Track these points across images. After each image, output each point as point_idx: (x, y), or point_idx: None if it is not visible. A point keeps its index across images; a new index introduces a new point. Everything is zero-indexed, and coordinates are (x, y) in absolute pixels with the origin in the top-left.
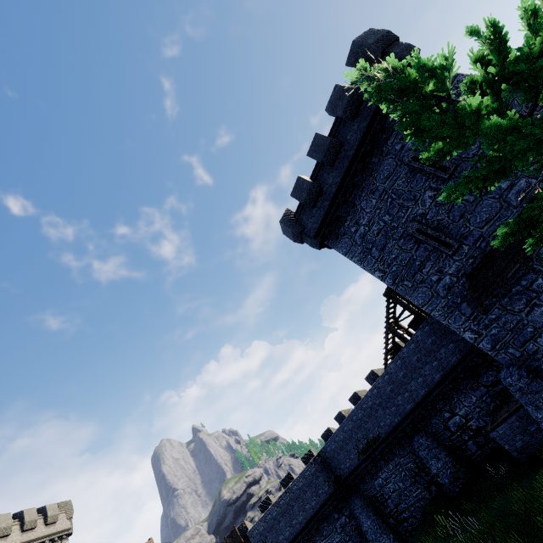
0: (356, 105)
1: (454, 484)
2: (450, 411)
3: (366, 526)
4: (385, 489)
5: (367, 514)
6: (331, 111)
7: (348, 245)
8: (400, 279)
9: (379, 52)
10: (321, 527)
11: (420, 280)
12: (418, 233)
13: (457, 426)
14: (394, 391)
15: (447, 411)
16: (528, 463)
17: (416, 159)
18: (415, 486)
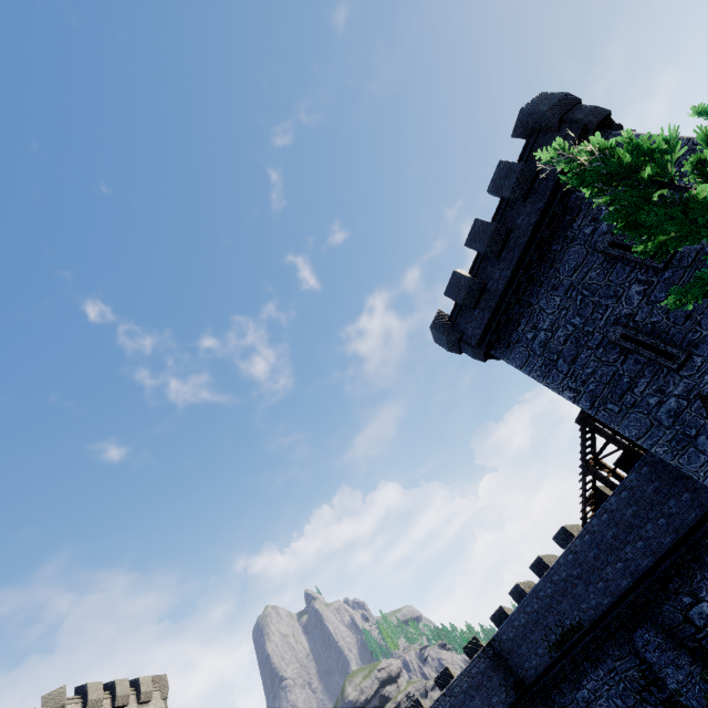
0: (528, 183)
1: None
2: (692, 595)
3: None
4: (594, 706)
5: None
6: (495, 192)
7: (523, 356)
8: (600, 401)
9: (556, 119)
10: None
11: (631, 403)
12: (624, 340)
13: (705, 618)
14: (599, 559)
15: (687, 595)
16: None
17: (614, 244)
18: (642, 707)
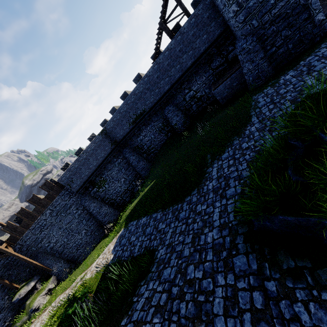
0: None
1: (183, 126)
2: (189, 89)
3: (132, 160)
4: (144, 141)
5: (133, 155)
6: None
7: None
8: None
9: None
10: (106, 166)
11: None
12: None
13: (190, 97)
14: (159, 77)
15: (187, 89)
16: (226, 103)
17: None
18: (160, 135)
